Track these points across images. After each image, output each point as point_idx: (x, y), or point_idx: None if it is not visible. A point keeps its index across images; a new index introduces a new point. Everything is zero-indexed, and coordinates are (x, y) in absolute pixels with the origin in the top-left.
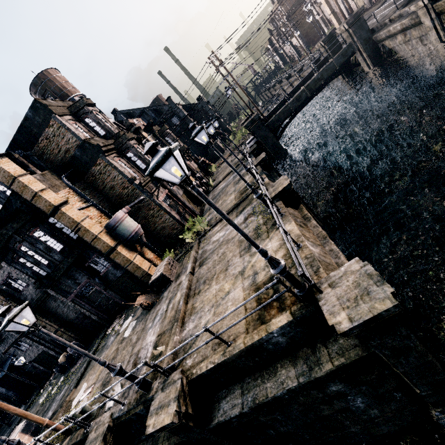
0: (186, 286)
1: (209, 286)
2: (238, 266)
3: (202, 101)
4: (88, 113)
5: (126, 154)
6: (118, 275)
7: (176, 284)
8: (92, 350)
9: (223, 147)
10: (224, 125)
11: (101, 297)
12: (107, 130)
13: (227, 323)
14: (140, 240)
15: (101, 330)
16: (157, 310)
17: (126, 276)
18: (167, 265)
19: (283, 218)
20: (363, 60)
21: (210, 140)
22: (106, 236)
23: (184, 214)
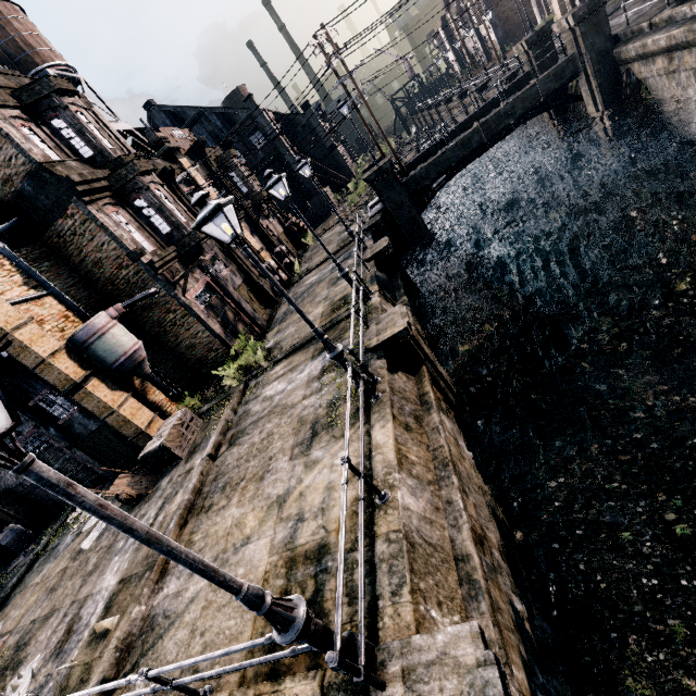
0: (192, 488)
1: (227, 504)
2: (280, 481)
3: (311, 111)
4: (60, 109)
5: (134, 200)
6: (92, 428)
7: (184, 468)
8: (36, 550)
9: (335, 200)
10: (343, 161)
11: (62, 457)
12: (97, 148)
13: (221, 622)
14: (137, 371)
15: (65, 508)
16: (141, 515)
17: (107, 430)
18: (176, 427)
19: (376, 406)
20: (590, 92)
21: (237, 235)
22: (67, 359)
23: (236, 323)
